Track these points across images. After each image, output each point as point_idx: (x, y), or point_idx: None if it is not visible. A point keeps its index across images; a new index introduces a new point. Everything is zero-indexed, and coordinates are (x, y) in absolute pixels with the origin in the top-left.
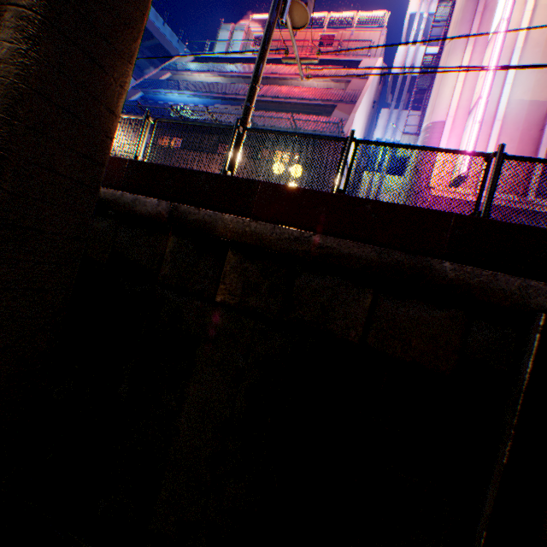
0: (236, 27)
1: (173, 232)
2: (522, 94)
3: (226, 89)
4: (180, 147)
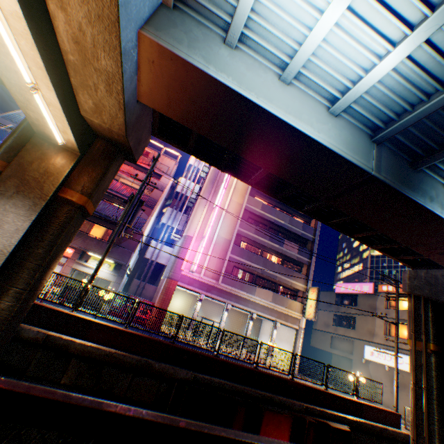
0: None
1: (43, 346)
2: (223, 234)
3: None
4: None
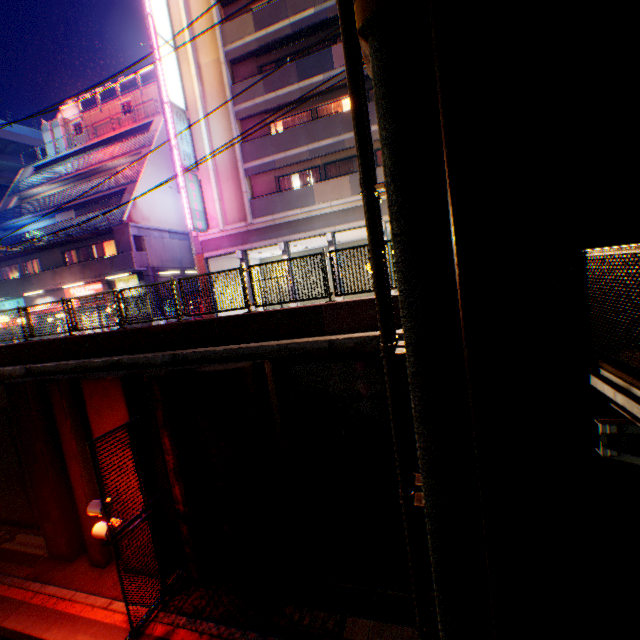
0: (53, 125)
1: None
2: (221, 141)
3: (55, 201)
4: (42, 267)
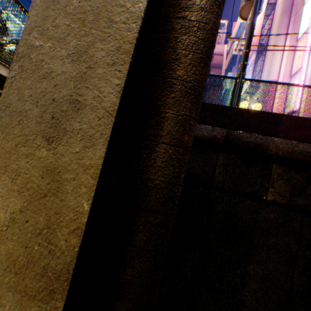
0: None
1: (221, 150)
2: None
3: None
4: None
